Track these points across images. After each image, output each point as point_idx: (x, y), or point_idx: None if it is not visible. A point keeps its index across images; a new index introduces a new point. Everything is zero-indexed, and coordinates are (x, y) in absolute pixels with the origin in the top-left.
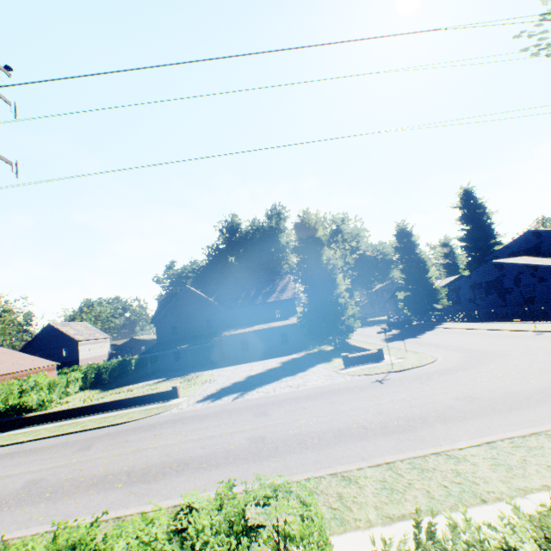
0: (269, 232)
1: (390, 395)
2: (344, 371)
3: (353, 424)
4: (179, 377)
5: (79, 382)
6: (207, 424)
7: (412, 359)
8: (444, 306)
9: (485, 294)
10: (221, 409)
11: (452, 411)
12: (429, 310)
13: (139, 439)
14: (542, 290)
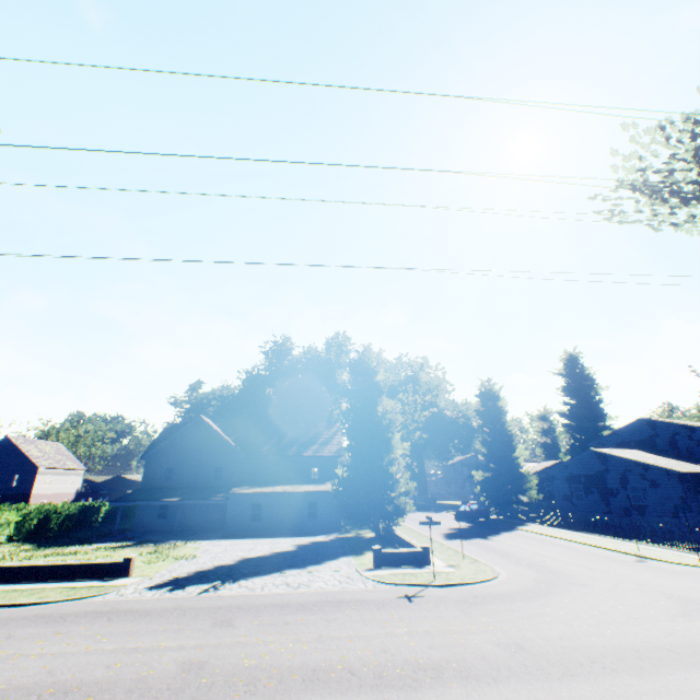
0: (326, 364)
1: (412, 622)
2: (370, 573)
3: (339, 663)
4: (152, 544)
5: (11, 528)
6: (139, 627)
7: (466, 570)
8: (533, 499)
9: (585, 491)
10: (175, 605)
11: (483, 663)
12: (513, 501)
13: (30, 636)
14: (655, 498)
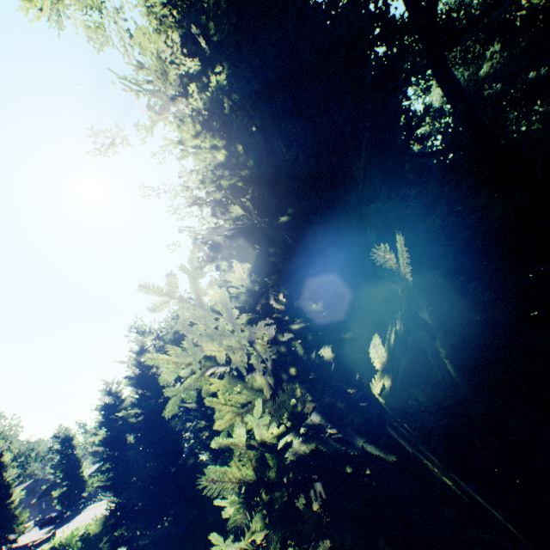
0: None
1: None
2: None
3: None
4: None
5: None
6: None
7: (74, 528)
8: (91, 491)
9: None
10: None
11: None
12: (79, 499)
13: None
14: None
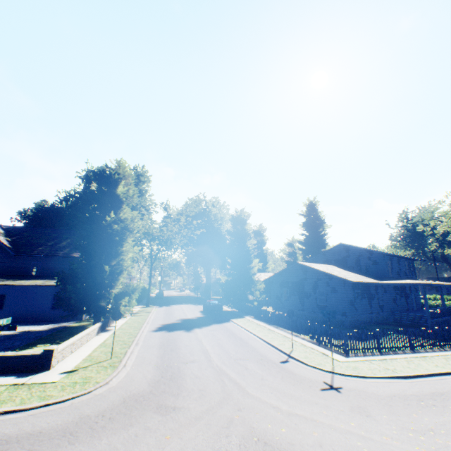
0: None
1: None
2: None
3: None
4: None
5: None
6: None
7: (69, 381)
8: (257, 298)
9: (290, 293)
10: None
11: None
12: (244, 299)
13: None
14: (333, 301)
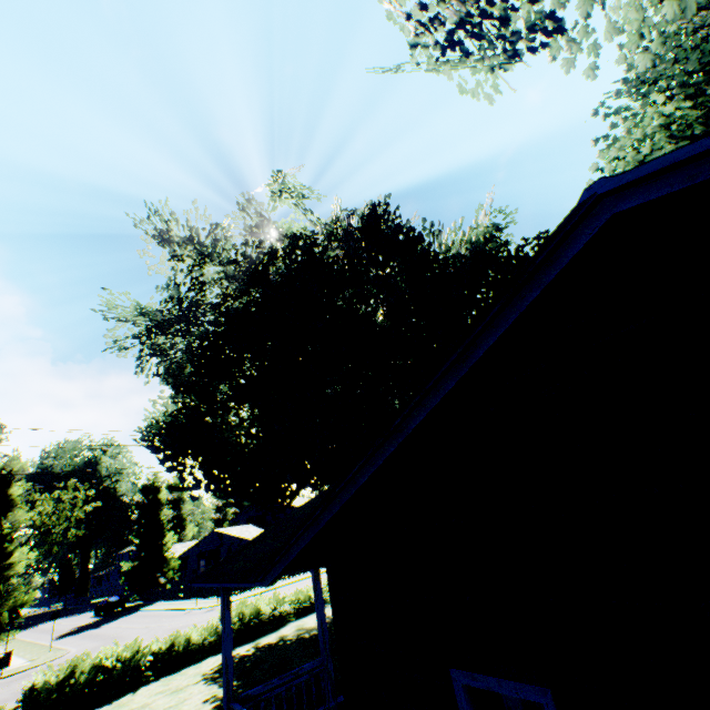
0: None
1: None
2: None
3: None
4: None
5: None
6: None
7: (42, 659)
8: (172, 578)
9: (207, 564)
10: None
11: None
12: (154, 584)
13: None
14: None
